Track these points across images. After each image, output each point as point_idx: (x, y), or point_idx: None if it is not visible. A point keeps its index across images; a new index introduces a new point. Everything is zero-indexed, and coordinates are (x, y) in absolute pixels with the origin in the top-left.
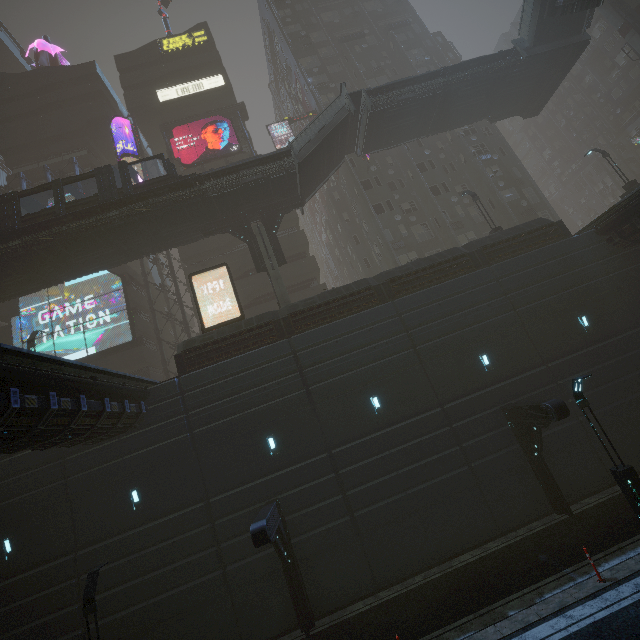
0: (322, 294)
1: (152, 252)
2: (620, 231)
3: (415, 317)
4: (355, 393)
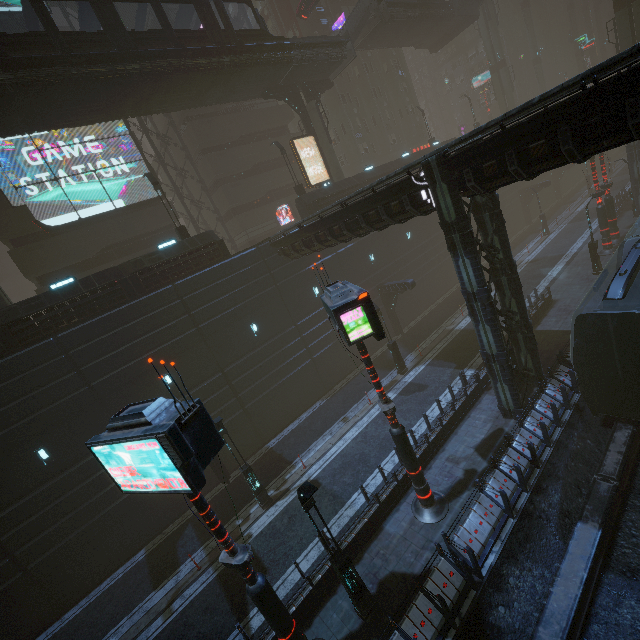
0: (375, 169)
1: (211, 103)
2: None
3: None
4: (401, 230)
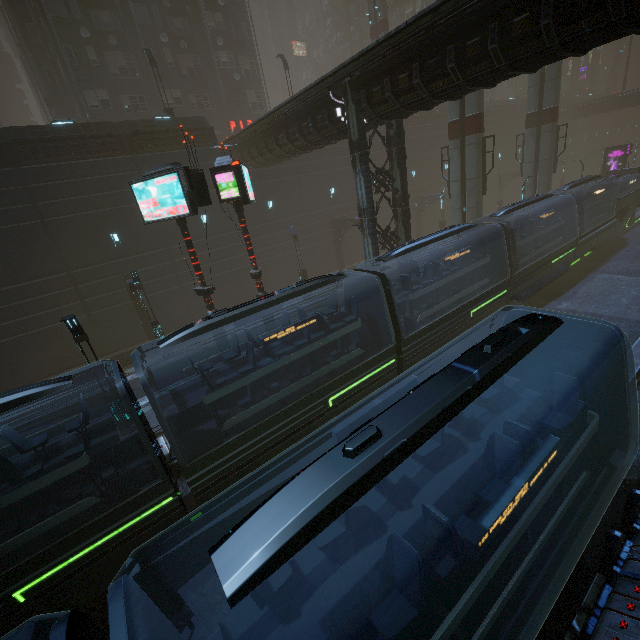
0: None
1: None
2: (243, 155)
3: (44, 190)
4: None
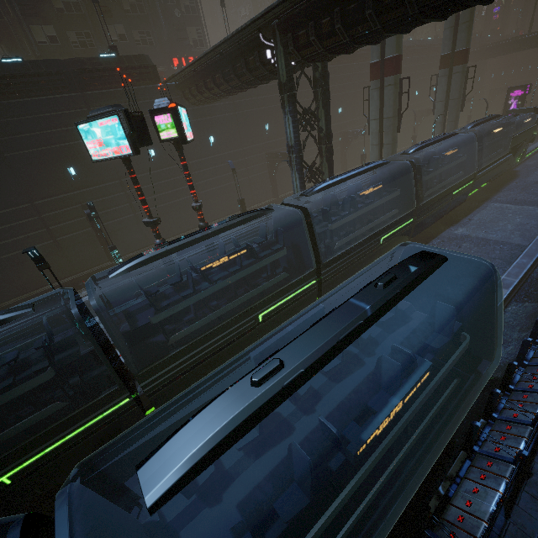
0: None
1: None
2: (185, 93)
3: (0, 127)
4: None
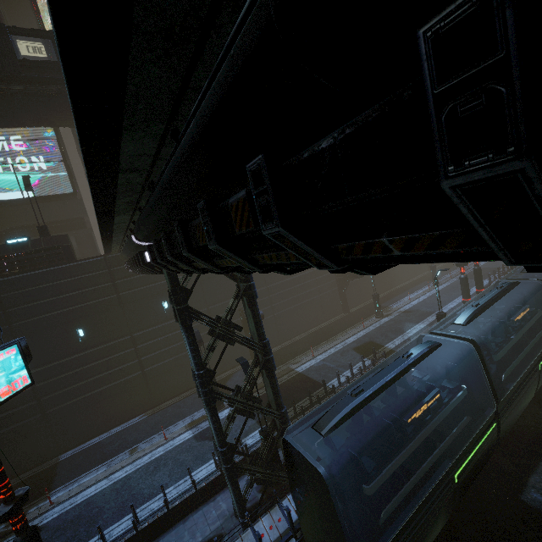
0: None
1: None
2: None
3: None
4: None
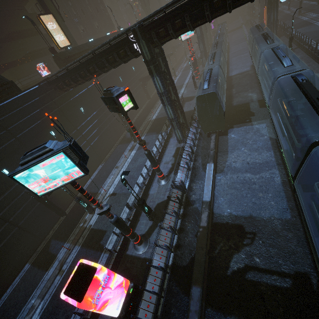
0: (95, 40)
1: None
2: None
3: None
4: (116, 76)
